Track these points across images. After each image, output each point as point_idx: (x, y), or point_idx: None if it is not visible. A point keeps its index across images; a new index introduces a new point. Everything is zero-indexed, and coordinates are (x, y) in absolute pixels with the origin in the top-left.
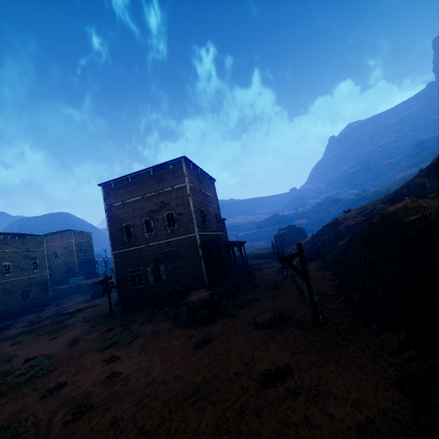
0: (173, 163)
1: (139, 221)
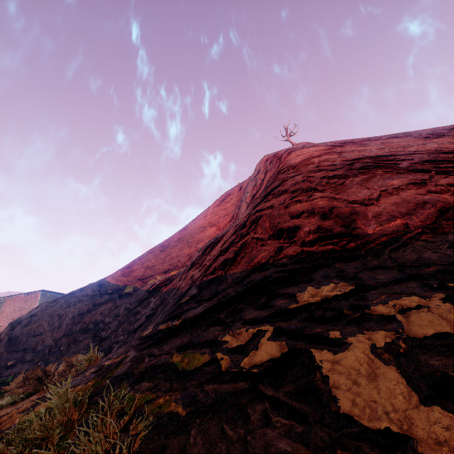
0: (36, 293)
1: (6, 324)
